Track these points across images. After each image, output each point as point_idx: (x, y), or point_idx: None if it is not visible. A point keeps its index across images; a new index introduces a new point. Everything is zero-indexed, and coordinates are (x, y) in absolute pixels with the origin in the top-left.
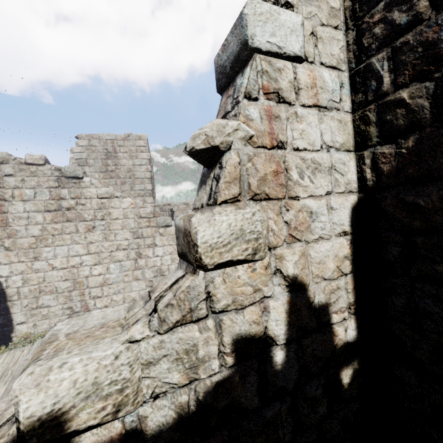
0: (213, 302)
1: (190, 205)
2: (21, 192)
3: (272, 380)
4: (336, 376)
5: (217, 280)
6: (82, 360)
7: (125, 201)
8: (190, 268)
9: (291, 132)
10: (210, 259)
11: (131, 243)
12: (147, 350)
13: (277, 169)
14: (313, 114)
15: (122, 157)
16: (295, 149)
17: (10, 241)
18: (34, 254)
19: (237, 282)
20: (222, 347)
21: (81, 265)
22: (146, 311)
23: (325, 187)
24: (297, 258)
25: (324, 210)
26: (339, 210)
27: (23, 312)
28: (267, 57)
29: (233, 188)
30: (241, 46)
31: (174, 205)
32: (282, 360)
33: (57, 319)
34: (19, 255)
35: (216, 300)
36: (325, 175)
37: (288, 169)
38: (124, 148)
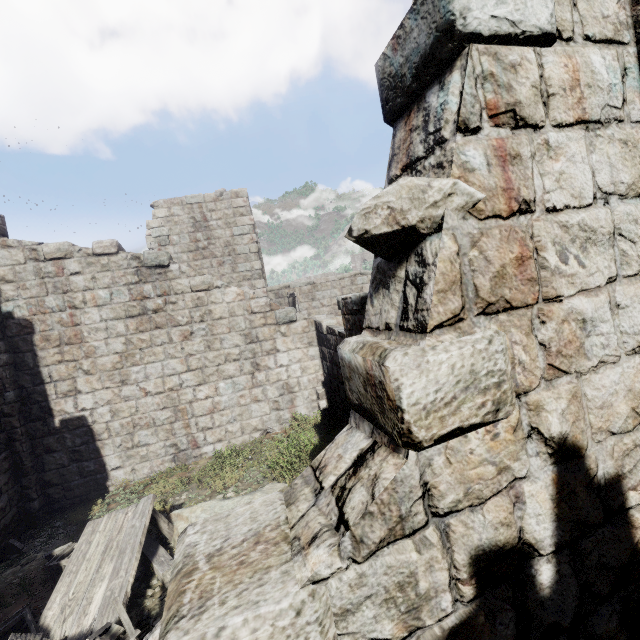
0: (434, 500)
1: (317, 284)
2: (94, 295)
3: (537, 614)
4: (639, 595)
5: (438, 463)
6: (247, 622)
7: (229, 291)
8: (381, 437)
9: (541, 180)
10: (425, 430)
11: (244, 351)
12: (341, 592)
13: (522, 253)
14: (576, 139)
15: (215, 226)
16: (549, 210)
17: (88, 362)
18: (121, 376)
19: (470, 460)
20: (454, 571)
21: (181, 387)
22: (325, 519)
23: (605, 271)
24: (564, 405)
25: (606, 311)
26: (631, 307)
27: (117, 454)
28: (491, 46)
29: (451, 300)
30: (437, 34)
31: (294, 288)
32: (550, 581)
33: (160, 460)
34: (103, 380)
35: (438, 495)
36: (604, 248)
37: (540, 250)
38: (216, 213)
